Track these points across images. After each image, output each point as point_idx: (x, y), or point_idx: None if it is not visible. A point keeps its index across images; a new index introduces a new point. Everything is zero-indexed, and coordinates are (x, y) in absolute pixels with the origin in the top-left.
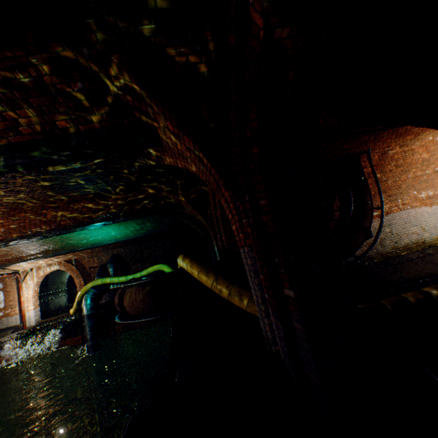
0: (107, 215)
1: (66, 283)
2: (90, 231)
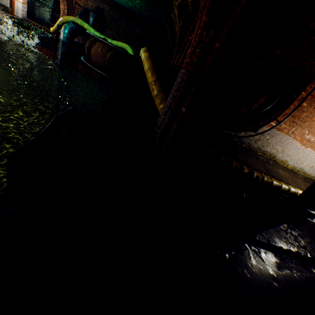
0: None
1: (52, 1)
2: None
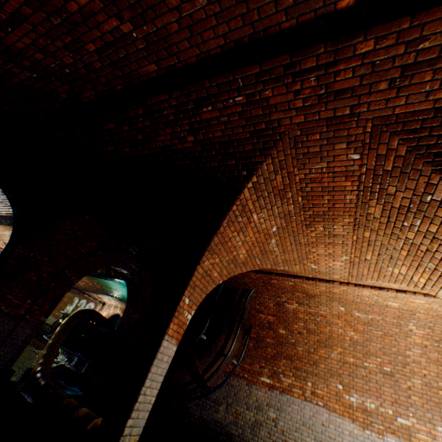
0: (101, 271)
1: None
2: (117, 285)
